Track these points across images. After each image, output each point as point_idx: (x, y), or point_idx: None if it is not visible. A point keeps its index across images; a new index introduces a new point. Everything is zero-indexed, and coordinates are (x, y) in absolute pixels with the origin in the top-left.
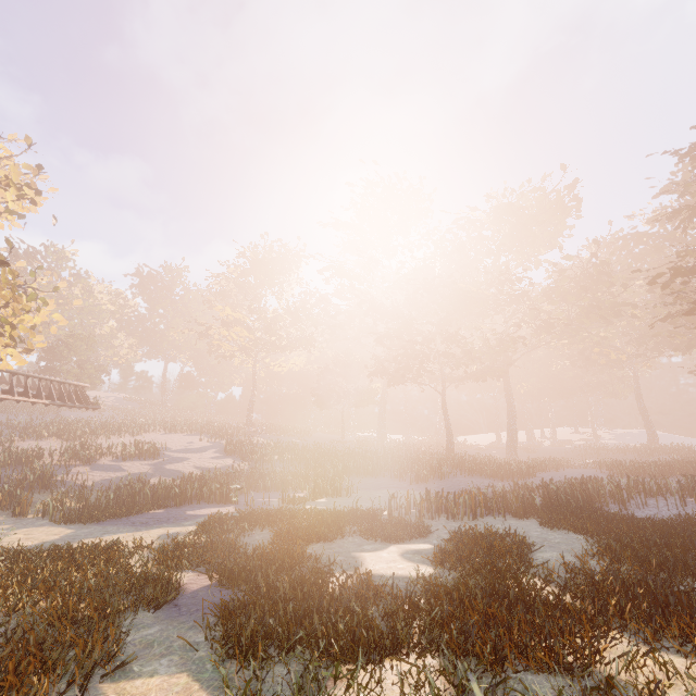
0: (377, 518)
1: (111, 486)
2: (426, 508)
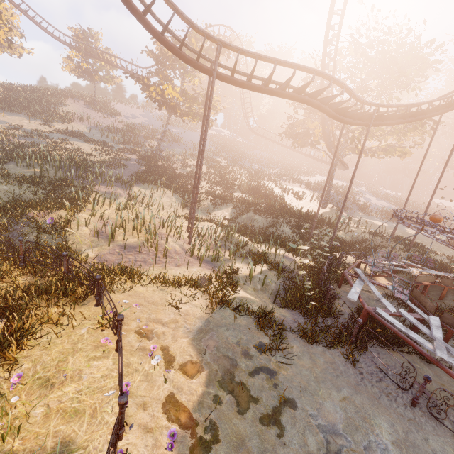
0: None
1: (375, 210)
2: None
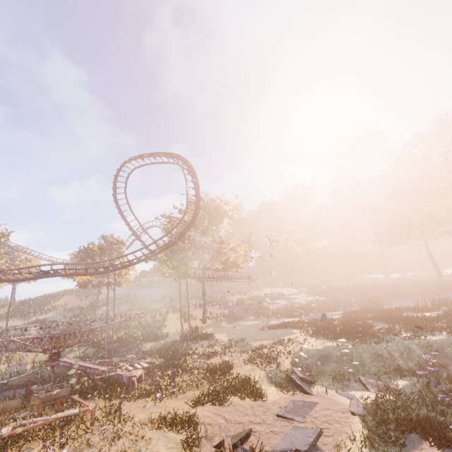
0: (414, 307)
1: (282, 309)
2: (435, 305)
